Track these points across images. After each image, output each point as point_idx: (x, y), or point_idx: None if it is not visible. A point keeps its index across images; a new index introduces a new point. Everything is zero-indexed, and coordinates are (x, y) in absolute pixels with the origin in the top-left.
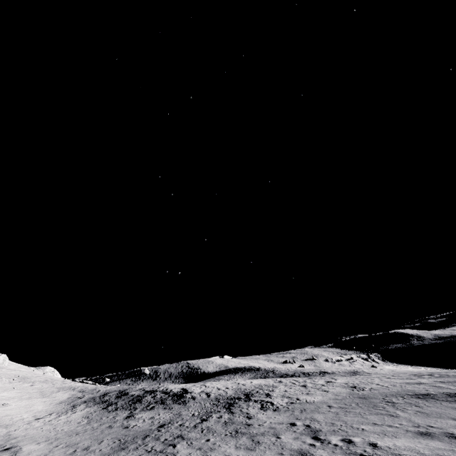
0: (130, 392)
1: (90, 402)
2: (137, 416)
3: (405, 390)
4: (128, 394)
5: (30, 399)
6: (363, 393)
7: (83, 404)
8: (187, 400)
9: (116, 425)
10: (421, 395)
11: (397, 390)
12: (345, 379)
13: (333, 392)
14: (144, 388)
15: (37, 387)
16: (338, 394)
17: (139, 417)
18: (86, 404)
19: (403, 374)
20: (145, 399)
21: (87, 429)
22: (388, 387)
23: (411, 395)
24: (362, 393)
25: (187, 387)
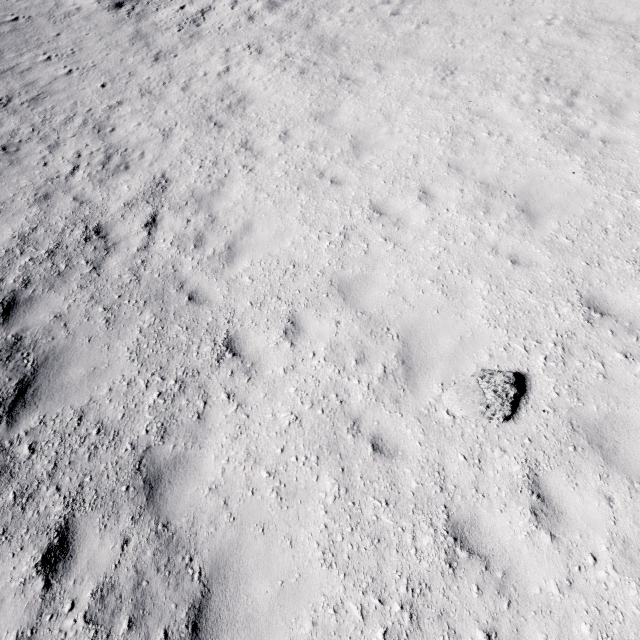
0: None
1: None
2: None
3: None
4: None
5: None
6: None
7: None
8: None
9: None
10: None
11: None
12: None
13: None
14: None
15: None
16: None
17: None
18: None
19: None
20: None
21: None
22: None
23: None
24: None
25: None
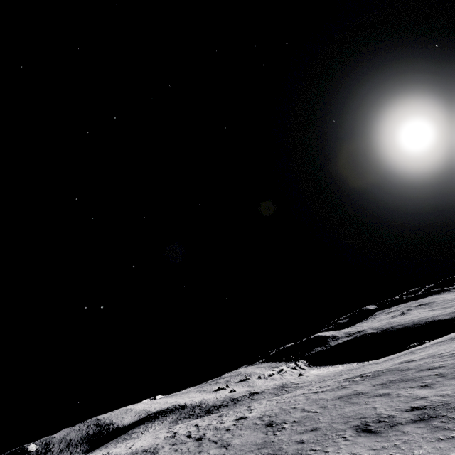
0: None
1: None
2: None
3: (341, 414)
4: None
5: None
6: (280, 439)
7: None
8: None
9: None
10: (370, 422)
11: (331, 416)
12: (264, 407)
13: (235, 446)
14: None
15: None
16: (242, 451)
17: None
18: None
19: (327, 377)
20: None
21: None
22: (318, 414)
23: (355, 426)
24: (279, 440)
25: None
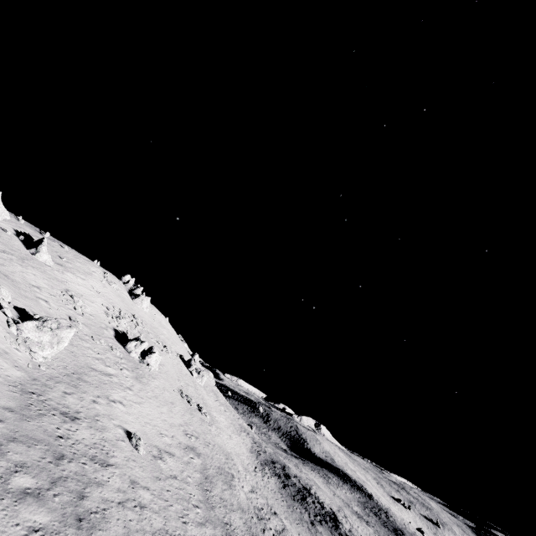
0: (291, 476)
1: (269, 467)
2: (318, 528)
3: None
4: (291, 478)
5: (235, 434)
6: None
7: (266, 466)
8: (344, 535)
9: (312, 530)
10: None
11: None
12: None
13: None
14: (298, 477)
15: (229, 416)
16: None
17: (320, 530)
18: (268, 468)
19: None
20: (309, 501)
21: (297, 519)
22: None
23: None
24: None
25: (335, 511)
